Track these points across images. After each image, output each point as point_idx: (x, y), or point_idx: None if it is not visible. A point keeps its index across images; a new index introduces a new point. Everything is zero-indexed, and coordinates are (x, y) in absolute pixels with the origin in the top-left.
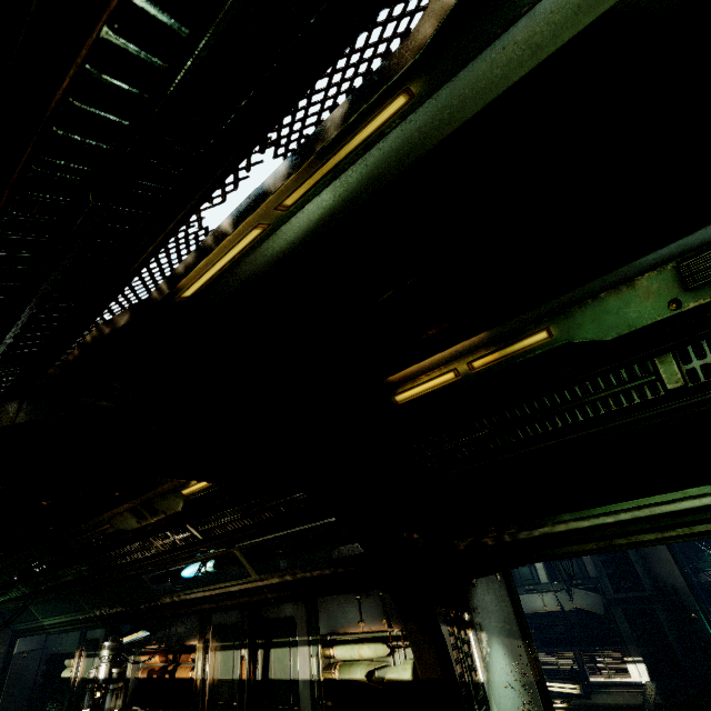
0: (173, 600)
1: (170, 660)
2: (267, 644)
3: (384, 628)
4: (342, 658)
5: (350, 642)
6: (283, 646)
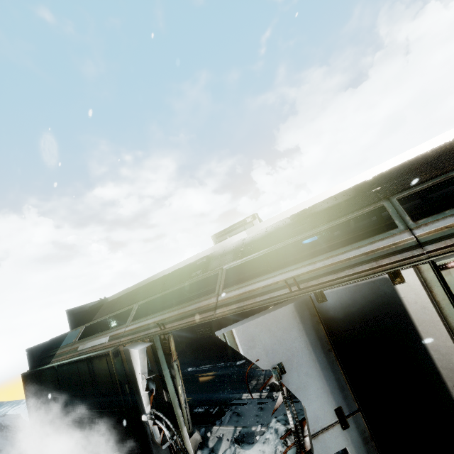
0: (310, 252)
1: None
2: None
3: None
4: None
5: None
6: None
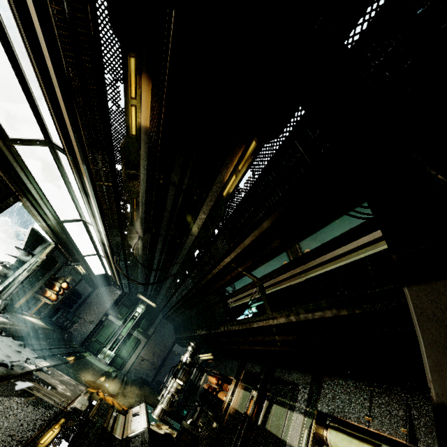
0: (225, 329)
1: (219, 384)
2: (272, 398)
3: (402, 438)
4: (335, 446)
5: (348, 433)
6: (283, 405)
